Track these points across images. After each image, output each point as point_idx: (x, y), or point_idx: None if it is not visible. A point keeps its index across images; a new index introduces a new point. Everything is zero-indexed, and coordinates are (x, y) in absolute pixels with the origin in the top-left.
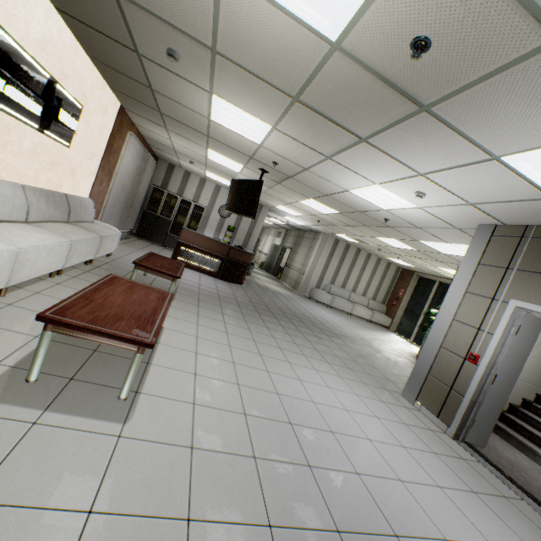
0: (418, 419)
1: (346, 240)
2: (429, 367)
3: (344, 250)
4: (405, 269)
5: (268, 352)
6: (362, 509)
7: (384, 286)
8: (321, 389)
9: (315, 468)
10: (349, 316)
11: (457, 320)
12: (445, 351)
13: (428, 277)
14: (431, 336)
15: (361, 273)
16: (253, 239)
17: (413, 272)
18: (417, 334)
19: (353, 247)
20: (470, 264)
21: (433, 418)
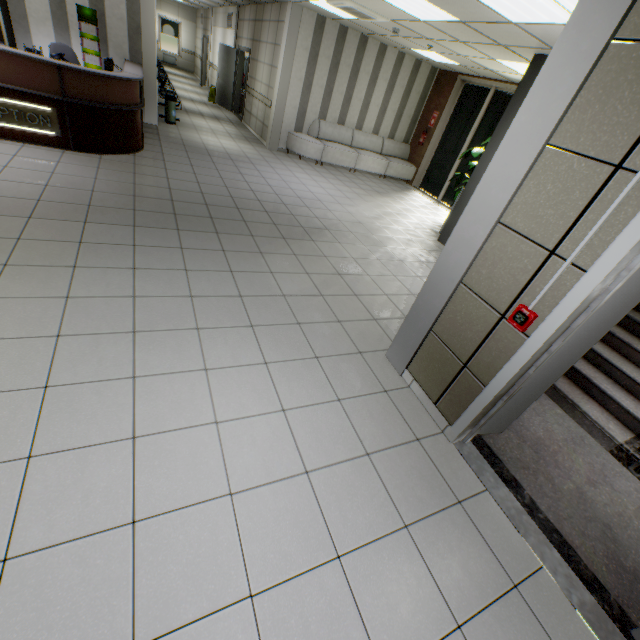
0: (401, 419)
1: (335, 16)
2: (434, 320)
3: (337, 43)
4: (444, 71)
5: (82, 364)
6: None
7: (408, 112)
8: (189, 443)
9: None
10: (352, 175)
11: (507, 226)
12: (469, 293)
13: (480, 84)
14: (446, 257)
15: (370, 90)
16: (147, 39)
17: (457, 76)
18: (449, 189)
19: (354, 32)
20: (584, 44)
21: (428, 404)
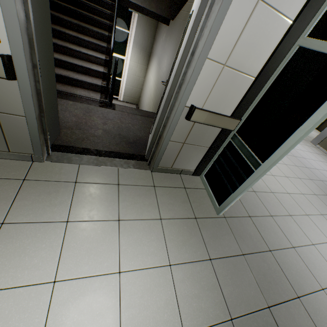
0: (319, 152)
1: None
2: None
3: None
4: None
5: None
6: (322, 177)
7: None
8: None
9: (308, 168)
10: None
11: None
12: None
13: None
14: None
15: None
16: None
17: None
18: None
19: None
20: None
21: (324, 151)
